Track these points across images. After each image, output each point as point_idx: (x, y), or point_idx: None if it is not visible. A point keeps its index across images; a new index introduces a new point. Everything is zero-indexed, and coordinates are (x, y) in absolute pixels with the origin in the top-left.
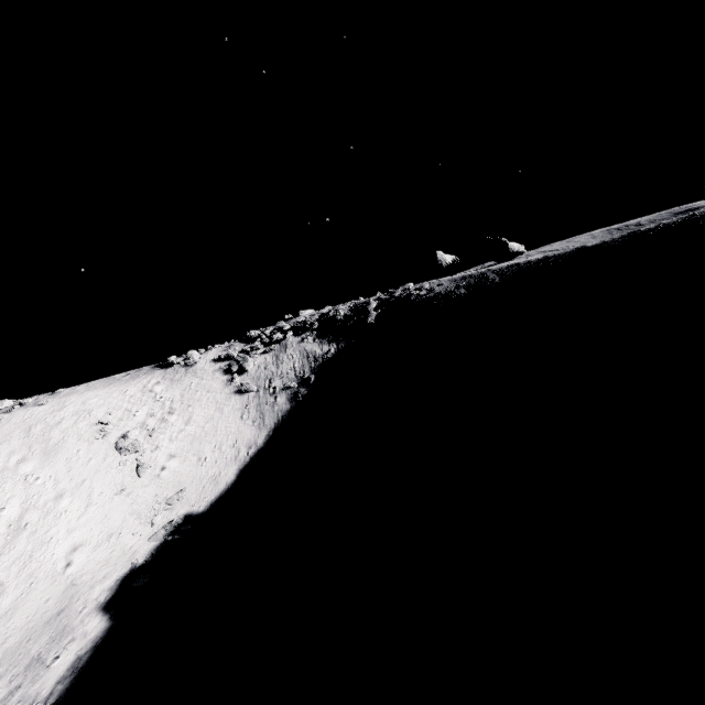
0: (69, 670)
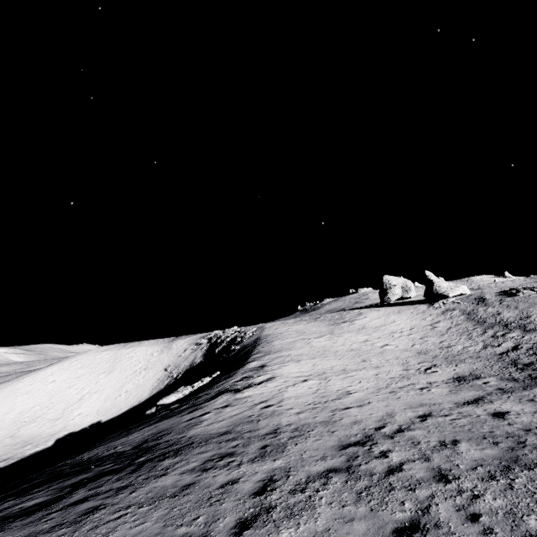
0: (34, 452)
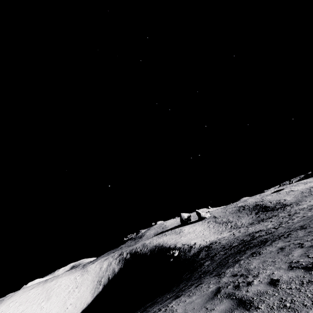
0: None
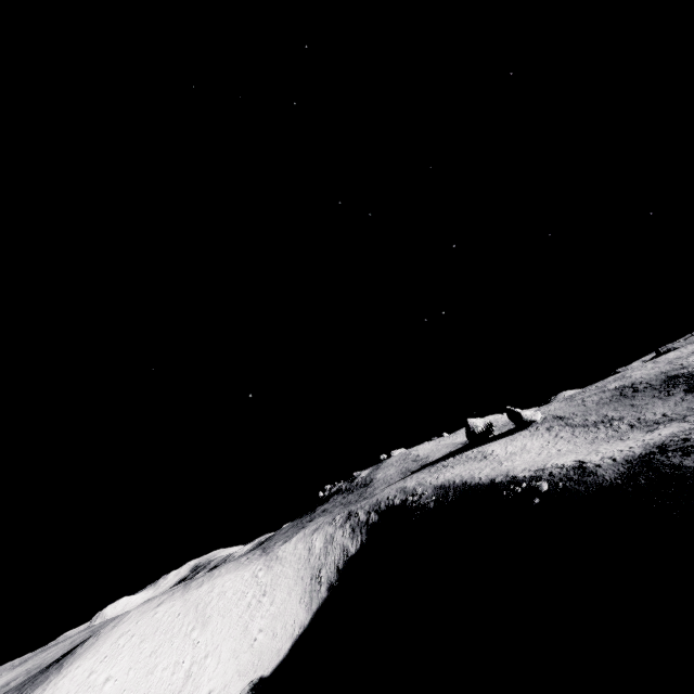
0: None
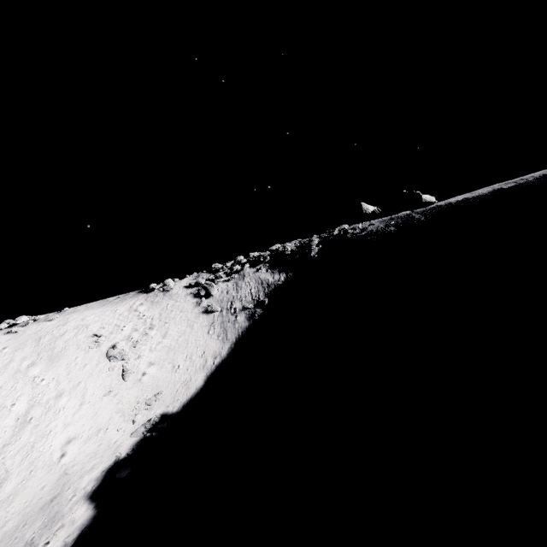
0: None
